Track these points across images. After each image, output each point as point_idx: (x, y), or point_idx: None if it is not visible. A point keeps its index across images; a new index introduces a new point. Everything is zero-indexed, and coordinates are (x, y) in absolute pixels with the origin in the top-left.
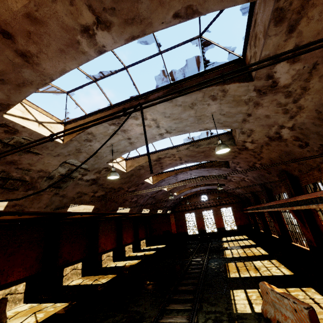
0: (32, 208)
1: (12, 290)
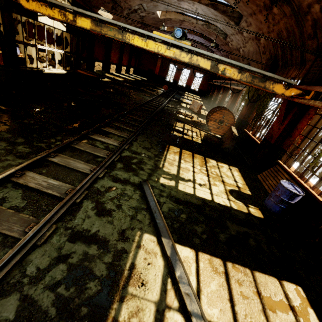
0: None
1: None
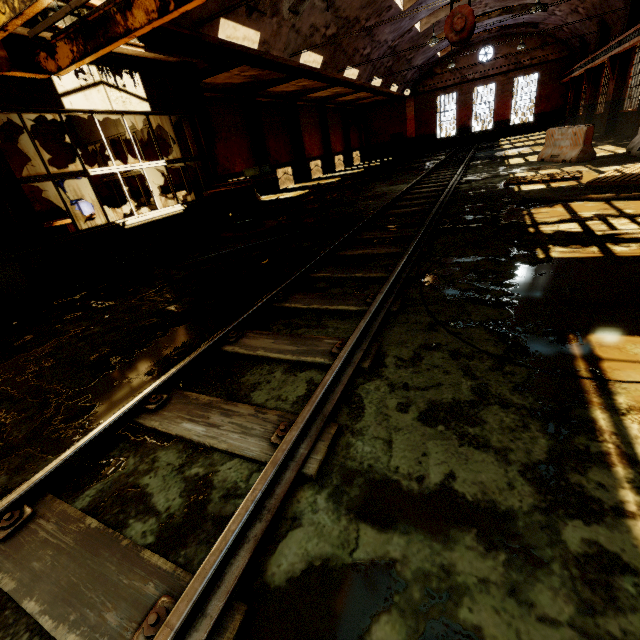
0: (274, 50)
1: None
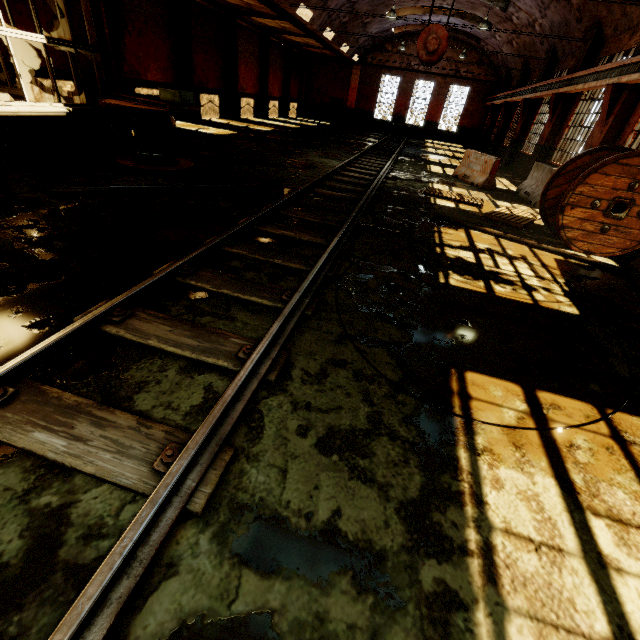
0: None
1: (154, 94)
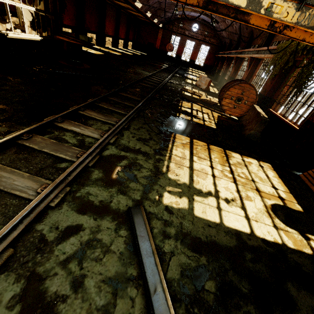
0: None
1: (66, 31)
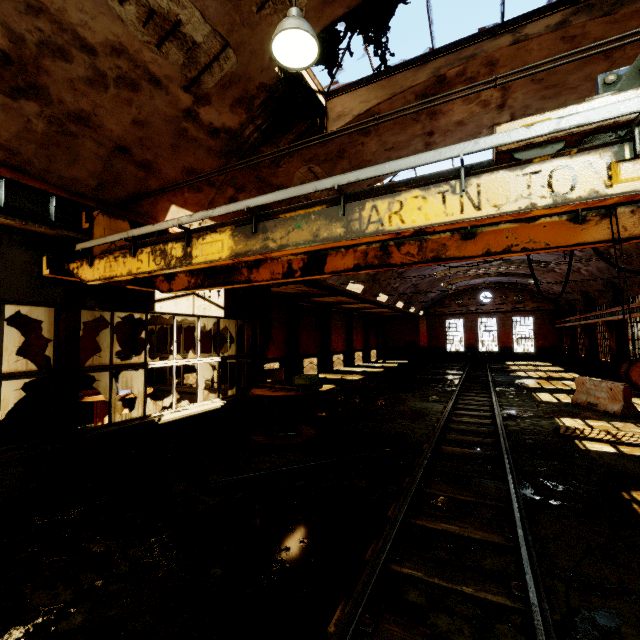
0: (330, 279)
1: (271, 366)
